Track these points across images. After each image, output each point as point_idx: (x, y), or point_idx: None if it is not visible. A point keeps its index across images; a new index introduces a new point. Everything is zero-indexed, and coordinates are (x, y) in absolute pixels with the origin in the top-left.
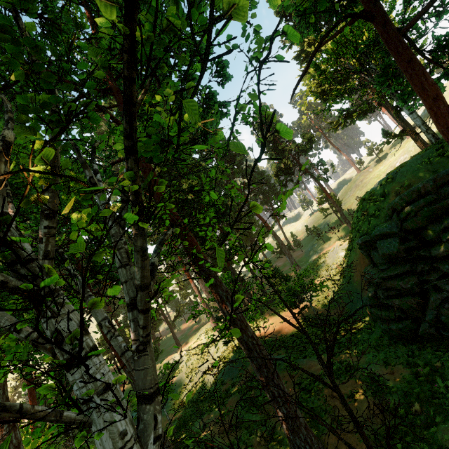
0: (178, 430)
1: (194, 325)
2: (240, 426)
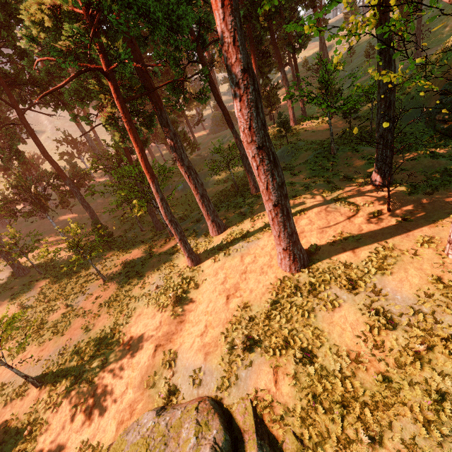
0: (241, 188)
1: (204, 137)
2: (315, 177)
